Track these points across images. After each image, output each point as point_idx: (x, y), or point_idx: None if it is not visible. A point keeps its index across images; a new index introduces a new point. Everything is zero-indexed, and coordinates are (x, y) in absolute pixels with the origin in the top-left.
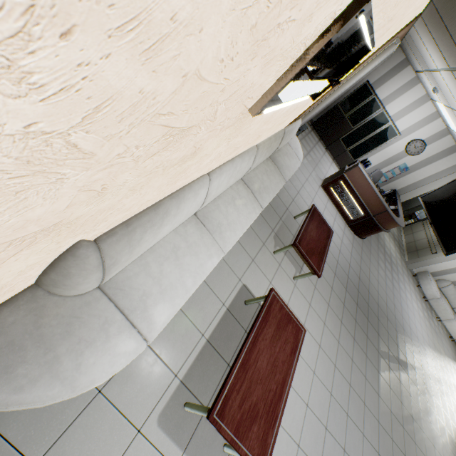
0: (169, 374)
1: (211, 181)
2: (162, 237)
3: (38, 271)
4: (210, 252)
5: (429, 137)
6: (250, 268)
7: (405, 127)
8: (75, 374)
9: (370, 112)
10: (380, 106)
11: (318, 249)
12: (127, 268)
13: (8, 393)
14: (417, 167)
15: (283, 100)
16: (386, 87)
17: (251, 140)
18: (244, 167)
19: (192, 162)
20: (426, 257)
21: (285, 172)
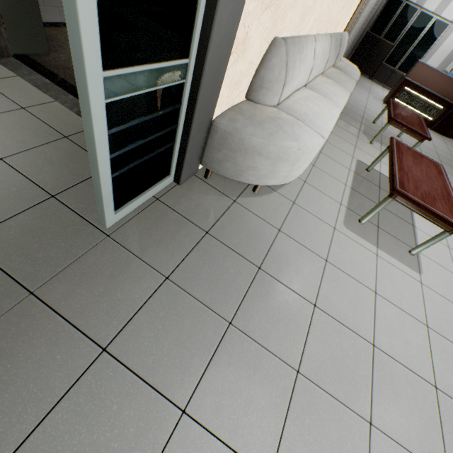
0: (334, 202)
1: (315, 41)
2: (297, 85)
3: (243, 91)
4: (330, 105)
5: None
6: (356, 151)
7: None
8: (294, 136)
9: (407, 20)
10: (416, 8)
11: (414, 123)
12: (285, 102)
13: (267, 135)
14: None
15: None
16: None
17: (323, 32)
18: (326, 50)
19: (310, 2)
20: None
21: (351, 76)
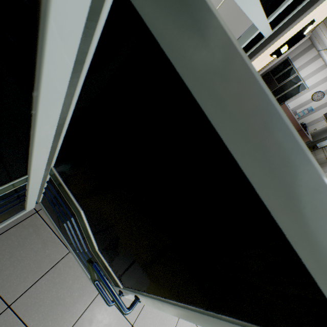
0: None
1: None
2: None
3: None
4: None
5: (326, 89)
6: None
7: (311, 84)
8: None
9: (289, 76)
10: (295, 72)
11: None
12: None
13: None
14: (318, 109)
15: (282, 51)
16: (299, 61)
17: None
18: None
19: None
20: (325, 167)
21: None
